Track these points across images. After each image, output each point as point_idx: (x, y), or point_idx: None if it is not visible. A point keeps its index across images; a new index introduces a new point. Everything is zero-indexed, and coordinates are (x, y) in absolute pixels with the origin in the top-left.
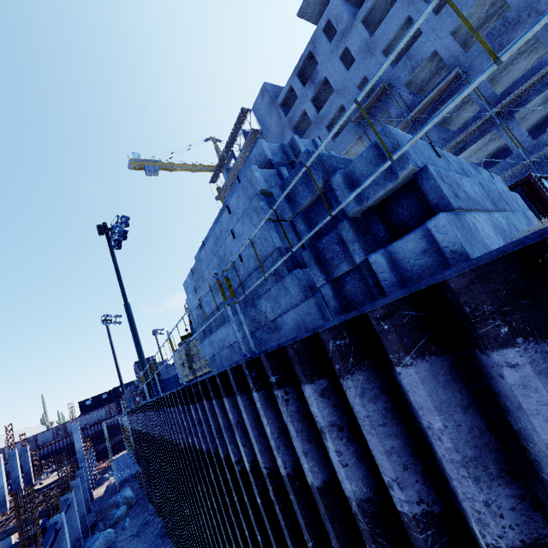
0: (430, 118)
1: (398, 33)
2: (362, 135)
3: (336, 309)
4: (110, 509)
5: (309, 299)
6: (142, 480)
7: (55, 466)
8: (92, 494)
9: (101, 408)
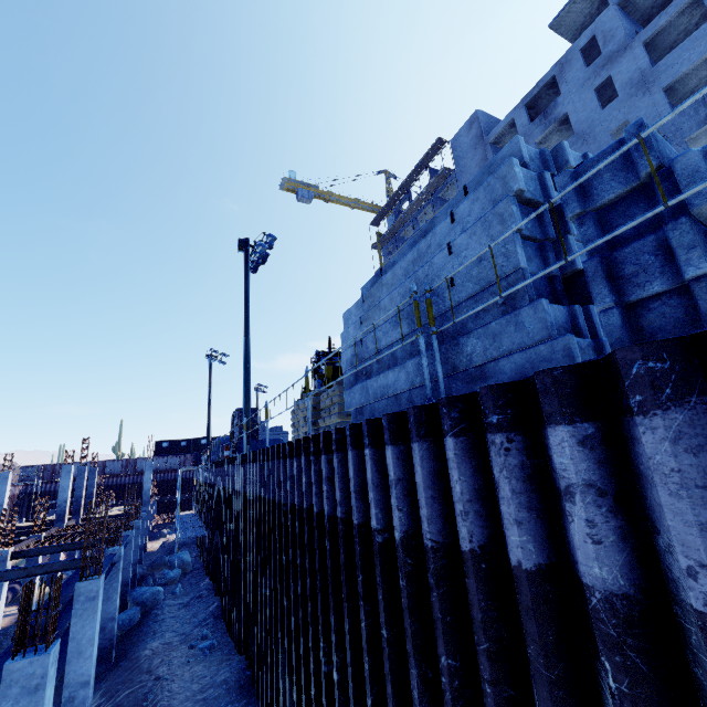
0: None
1: (697, 66)
2: None
3: (622, 344)
4: (163, 568)
5: (556, 339)
6: (205, 548)
7: (115, 501)
8: (146, 545)
9: (176, 456)
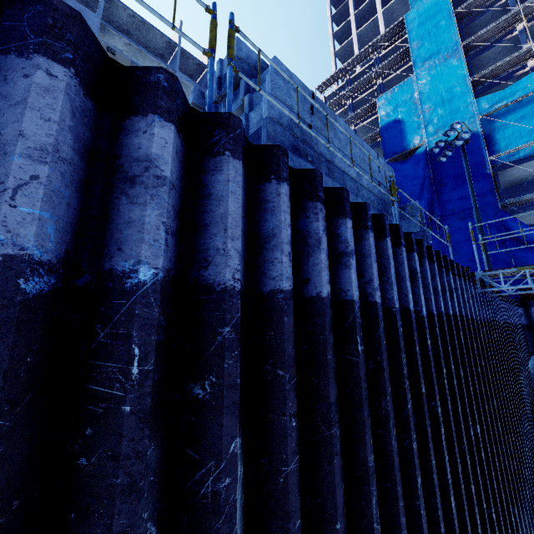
0: None
1: None
2: None
3: None
4: None
5: None
6: None
7: None
8: None
9: None
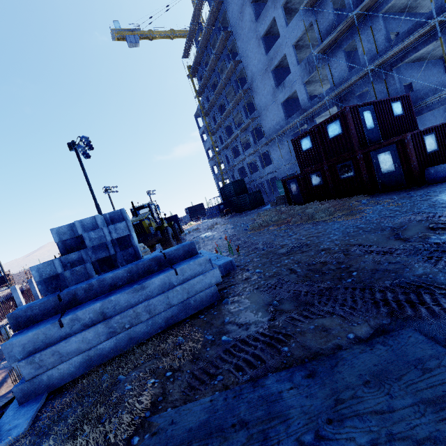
0: (381, 11)
1: None
2: (313, 23)
3: None
4: None
5: None
6: None
7: None
8: None
9: None
